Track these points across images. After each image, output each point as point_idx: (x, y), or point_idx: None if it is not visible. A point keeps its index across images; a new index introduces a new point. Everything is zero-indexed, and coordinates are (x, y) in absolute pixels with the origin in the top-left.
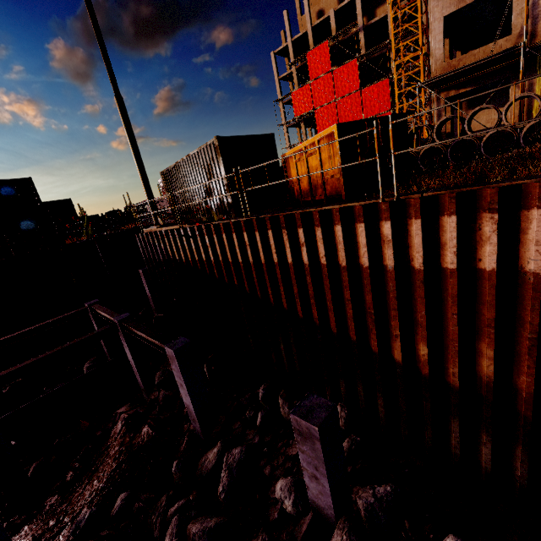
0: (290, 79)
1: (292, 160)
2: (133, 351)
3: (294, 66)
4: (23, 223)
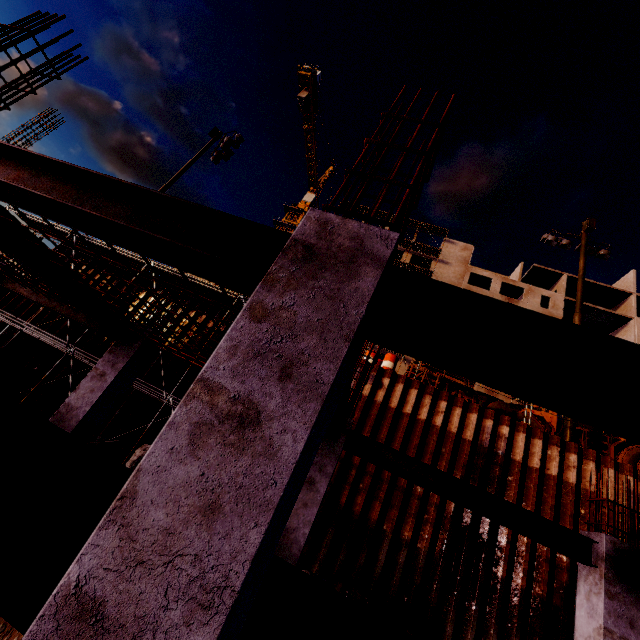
0: None
1: None
2: None
3: None
4: None
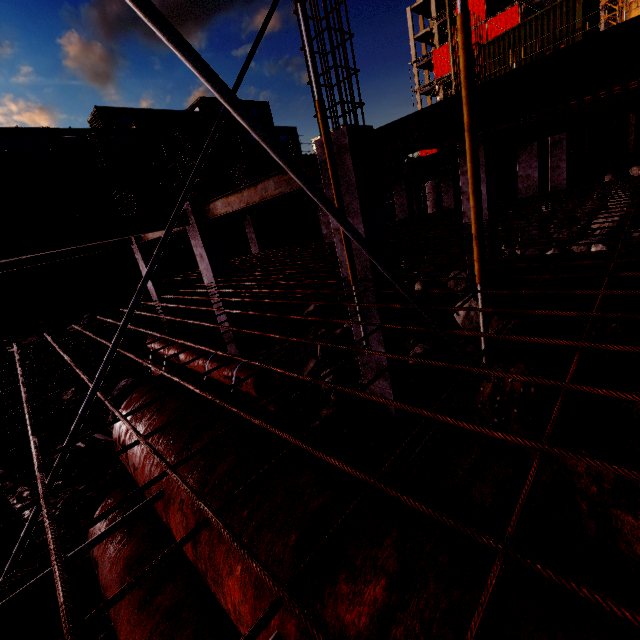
0: (424, 40)
1: (639, 2)
2: (454, 194)
3: (435, 21)
4: (280, 136)
